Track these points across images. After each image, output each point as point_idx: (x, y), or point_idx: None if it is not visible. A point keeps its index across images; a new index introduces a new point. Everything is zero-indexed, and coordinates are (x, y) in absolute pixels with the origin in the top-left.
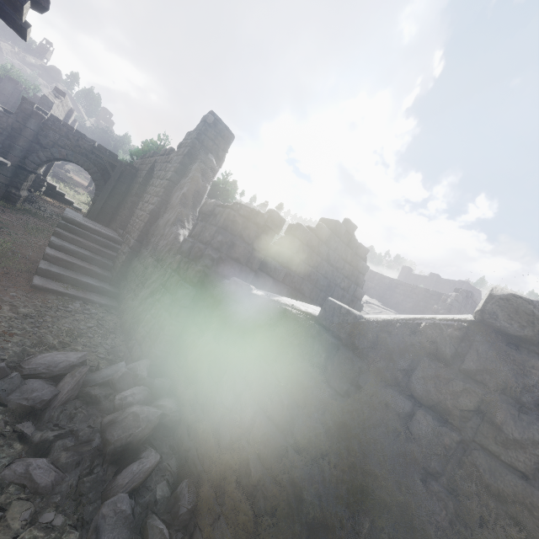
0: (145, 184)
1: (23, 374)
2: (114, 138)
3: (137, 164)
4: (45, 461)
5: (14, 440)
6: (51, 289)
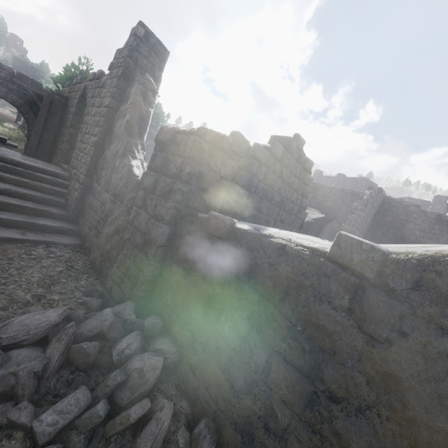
0: (79, 114)
1: (1, 345)
2: (32, 67)
3: (65, 93)
4: (56, 447)
5: (13, 428)
6: (8, 238)
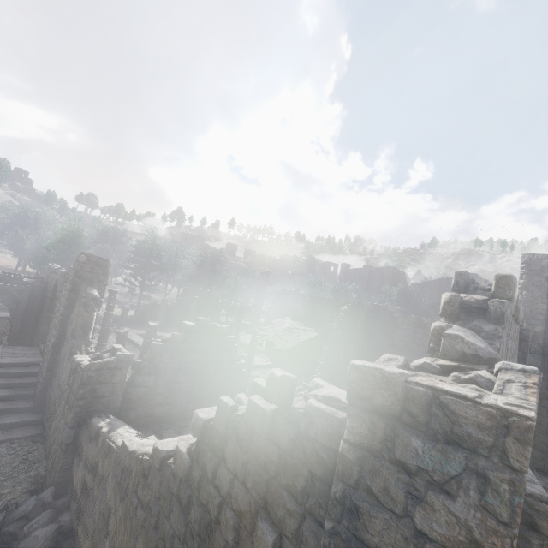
0: (54, 299)
1: None
2: (33, 211)
3: (46, 274)
4: None
5: None
6: None
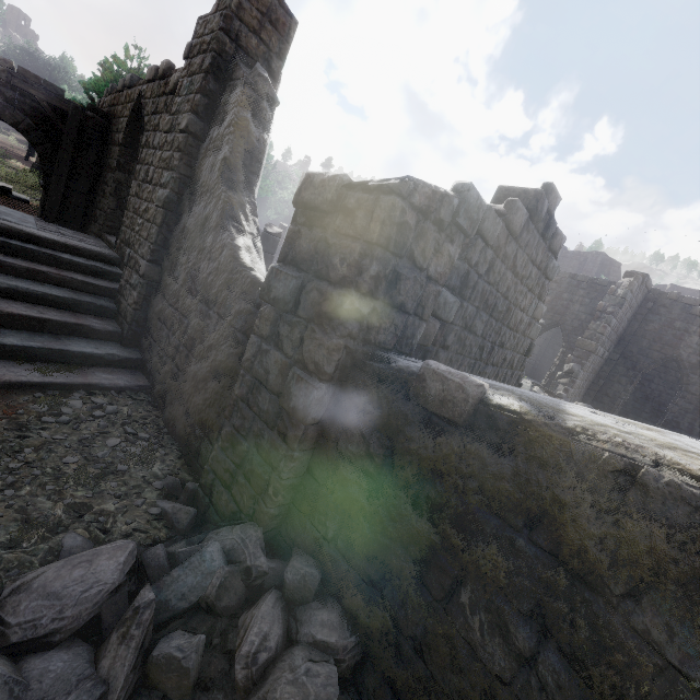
0: (130, 145)
1: (8, 643)
2: (46, 63)
3: (104, 106)
4: None
5: None
6: (17, 382)
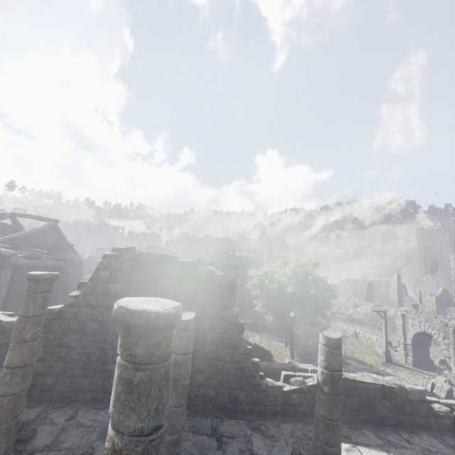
0: None
1: None
2: None
3: None
4: None
5: None
6: None
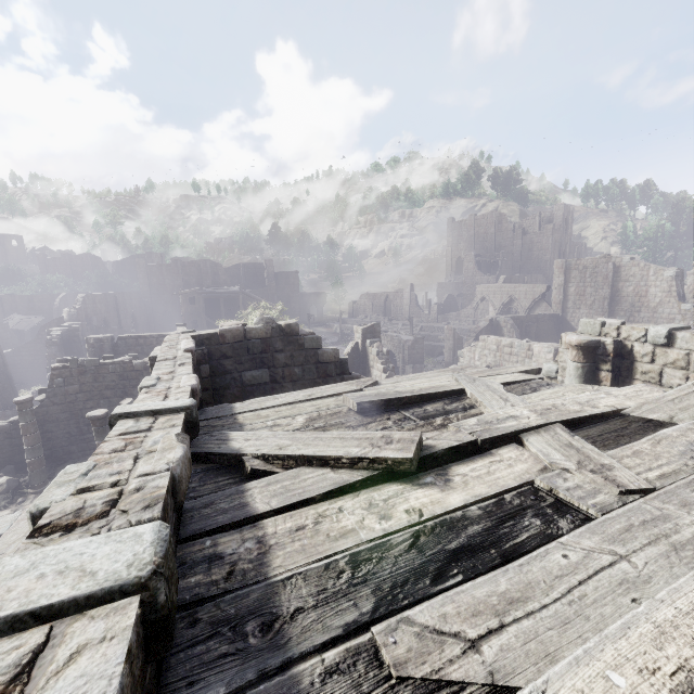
0: None
1: None
2: None
3: None
4: None
5: None
6: None
